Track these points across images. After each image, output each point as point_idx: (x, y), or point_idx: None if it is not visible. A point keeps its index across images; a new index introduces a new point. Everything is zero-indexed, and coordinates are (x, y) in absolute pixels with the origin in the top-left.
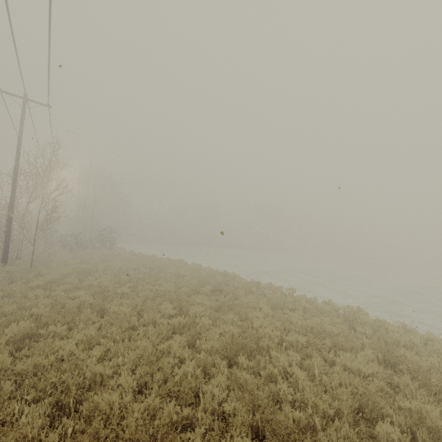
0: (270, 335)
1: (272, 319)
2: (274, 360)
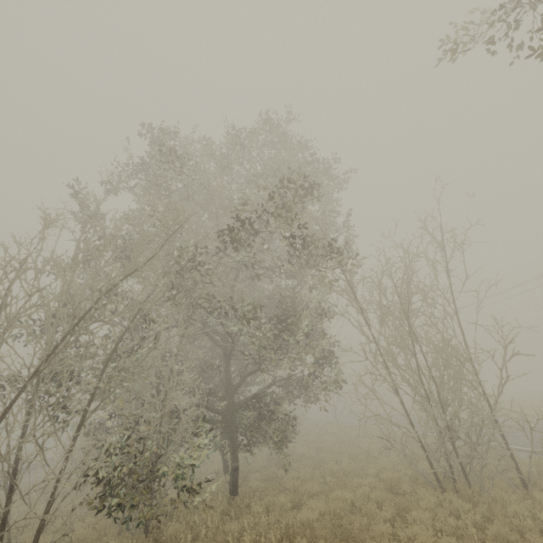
0: None
1: None
2: None
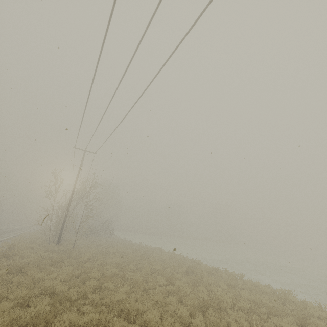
0: (226, 301)
1: (227, 292)
2: (229, 315)
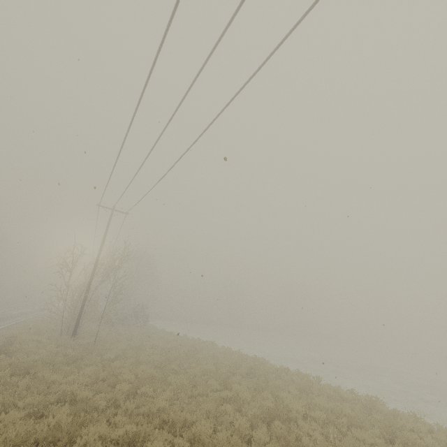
0: (297, 409)
1: (299, 400)
2: (300, 427)
